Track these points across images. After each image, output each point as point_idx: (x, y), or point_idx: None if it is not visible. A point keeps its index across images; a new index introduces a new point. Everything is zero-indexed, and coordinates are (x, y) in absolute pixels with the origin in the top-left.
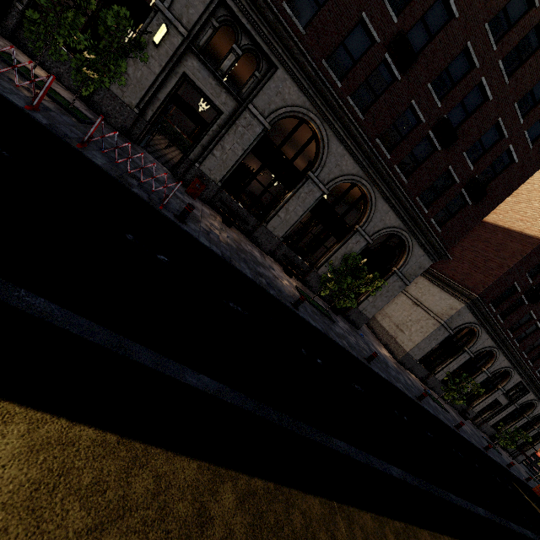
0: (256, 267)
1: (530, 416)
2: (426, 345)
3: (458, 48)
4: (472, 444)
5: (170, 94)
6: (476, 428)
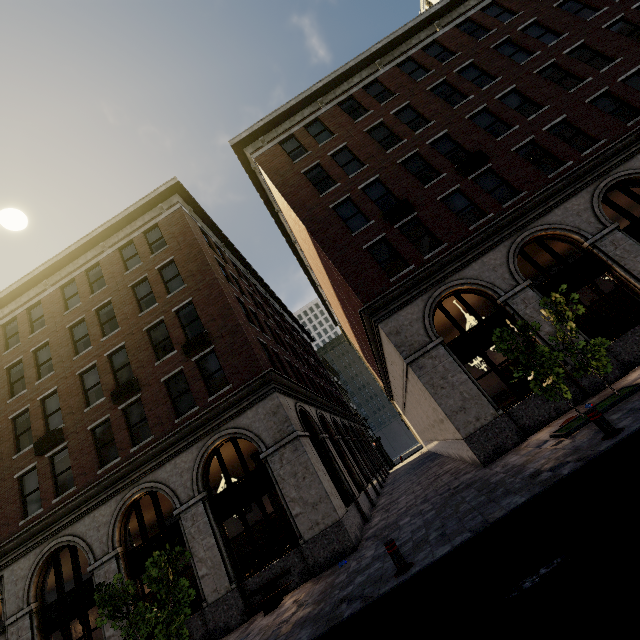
0: None
1: None
2: (455, 394)
3: (76, 382)
4: None
5: None
6: None
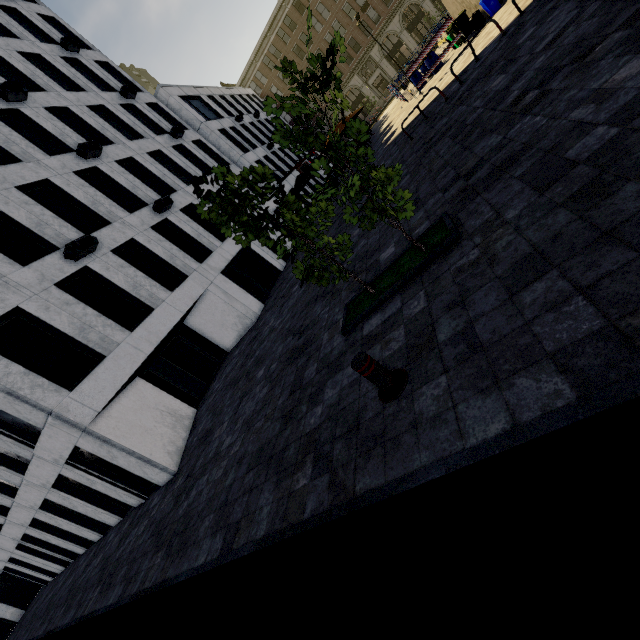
0: None
1: None
2: None
3: None
4: None
5: (376, 89)
6: None
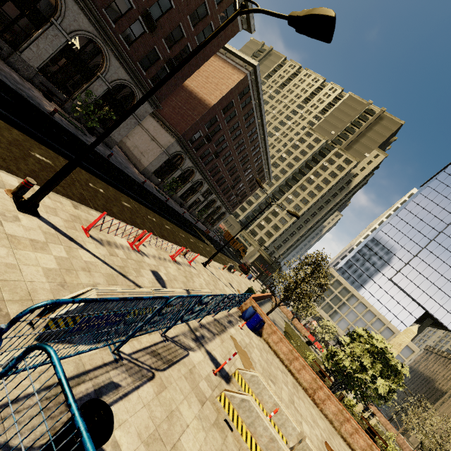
0: (17, 85)
1: (215, 207)
2: (156, 163)
3: None
4: (173, 208)
5: None
6: (189, 213)
